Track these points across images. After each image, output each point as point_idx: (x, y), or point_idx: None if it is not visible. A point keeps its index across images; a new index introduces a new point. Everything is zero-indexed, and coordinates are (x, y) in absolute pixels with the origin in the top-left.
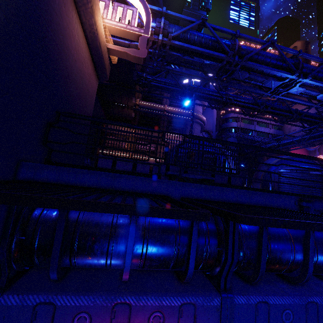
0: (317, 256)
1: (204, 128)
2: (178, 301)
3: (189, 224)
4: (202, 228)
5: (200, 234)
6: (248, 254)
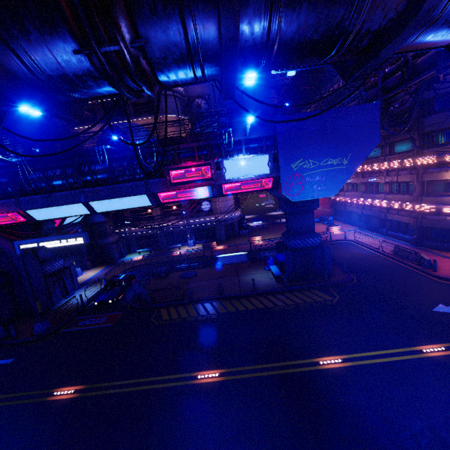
0: (52, 180)
1: (198, 93)
2: (1, 201)
3: (1, 179)
4: (5, 180)
5: (4, 181)
6: (23, 184)
